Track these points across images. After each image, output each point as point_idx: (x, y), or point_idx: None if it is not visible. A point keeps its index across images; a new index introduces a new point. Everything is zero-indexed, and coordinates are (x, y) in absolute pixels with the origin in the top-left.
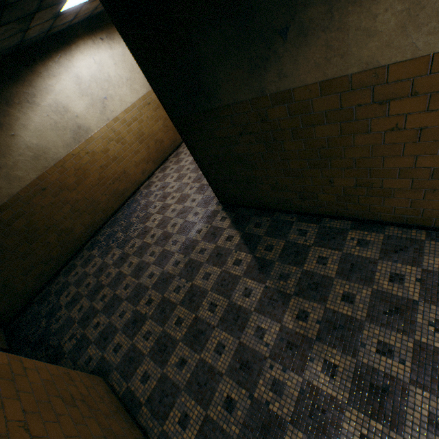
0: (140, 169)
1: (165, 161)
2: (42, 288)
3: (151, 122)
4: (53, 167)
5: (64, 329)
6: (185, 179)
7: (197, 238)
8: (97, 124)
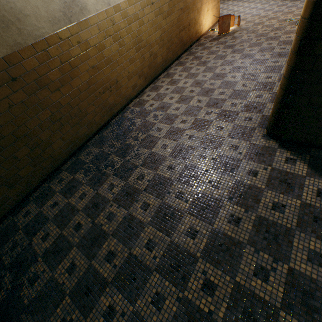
0: (131, 83)
1: (154, 80)
2: (3, 218)
3: (150, 28)
4: (29, 47)
5: (46, 304)
6: (193, 102)
7: (254, 183)
8: (95, 5)
